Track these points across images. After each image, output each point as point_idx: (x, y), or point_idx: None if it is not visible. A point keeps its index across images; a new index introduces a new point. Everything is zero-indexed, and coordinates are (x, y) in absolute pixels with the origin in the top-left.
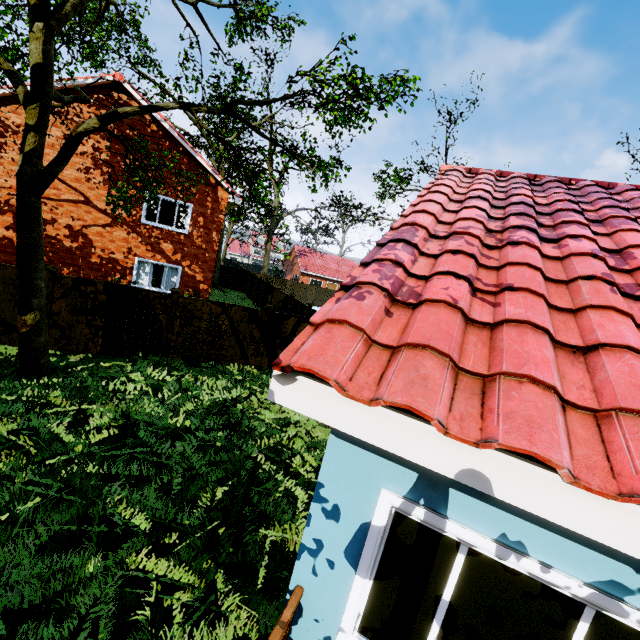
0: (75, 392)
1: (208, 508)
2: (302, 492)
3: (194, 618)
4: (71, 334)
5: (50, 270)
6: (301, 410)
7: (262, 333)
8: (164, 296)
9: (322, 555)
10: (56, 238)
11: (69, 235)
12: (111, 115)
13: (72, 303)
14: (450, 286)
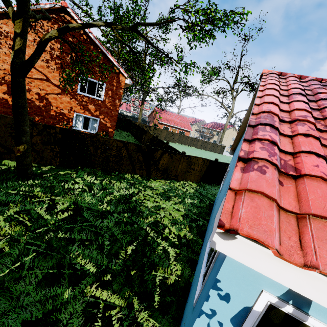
0: (47, 189)
1: (123, 257)
2: (172, 250)
3: (124, 326)
4: (42, 155)
5: (30, 120)
6: (237, 258)
7: (144, 158)
8: (92, 136)
9: (215, 318)
10: (31, 100)
11: (38, 98)
12: (65, 28)
13: (43, 138)
14: (318, 164)
